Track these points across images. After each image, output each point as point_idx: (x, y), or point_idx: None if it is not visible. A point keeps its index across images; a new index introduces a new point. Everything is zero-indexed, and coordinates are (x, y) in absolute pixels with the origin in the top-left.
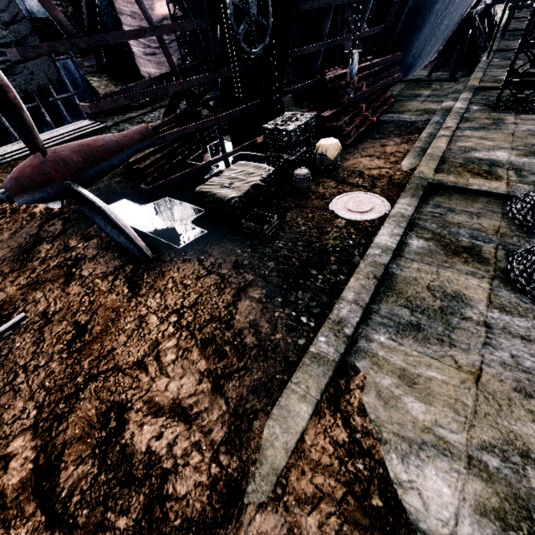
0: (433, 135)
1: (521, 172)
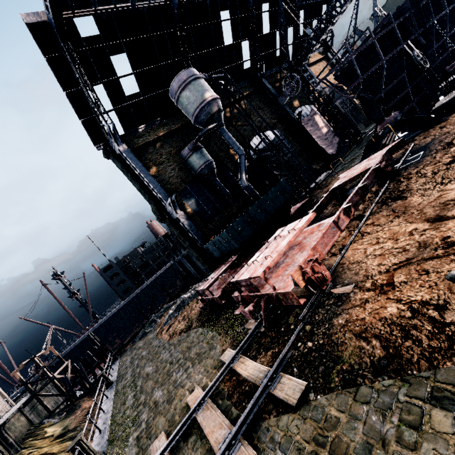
0: None
1: None
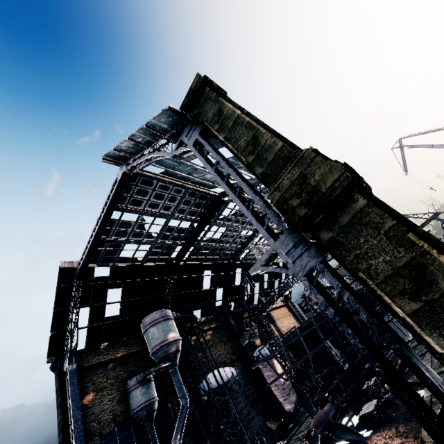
0: None
1: None
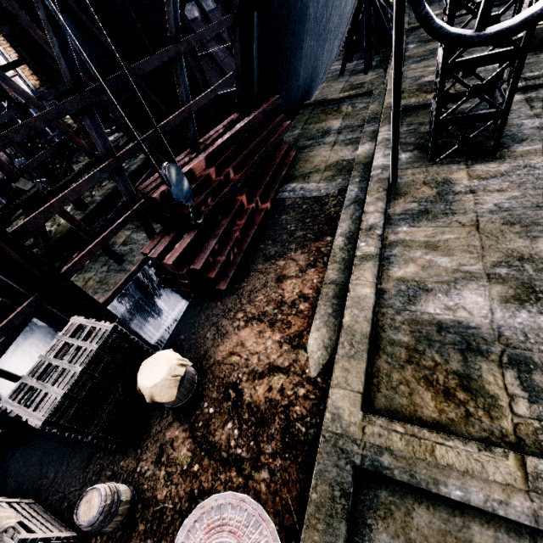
0: (352, 238)
1: (530, 376)
